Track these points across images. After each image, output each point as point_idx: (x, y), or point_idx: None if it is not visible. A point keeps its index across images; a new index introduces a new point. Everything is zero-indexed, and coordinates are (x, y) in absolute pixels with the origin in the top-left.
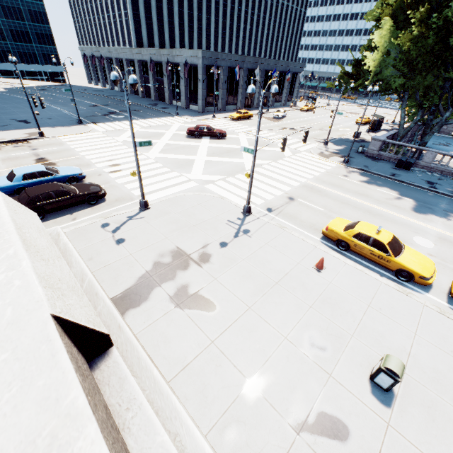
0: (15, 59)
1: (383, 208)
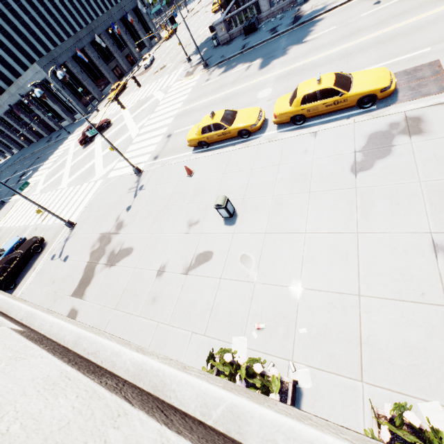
0: None
1: (236, 87)
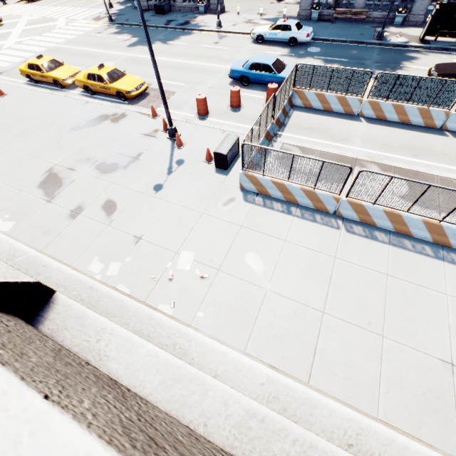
0: None
1: (103, 50)
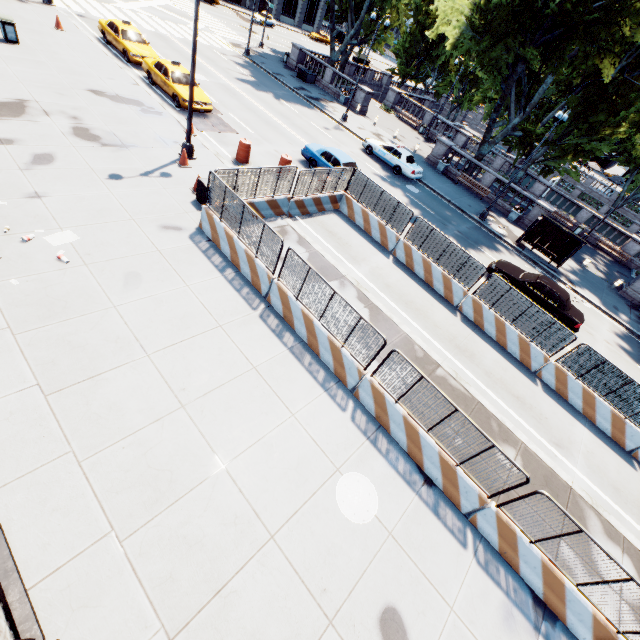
0: None
1: (210, 66)
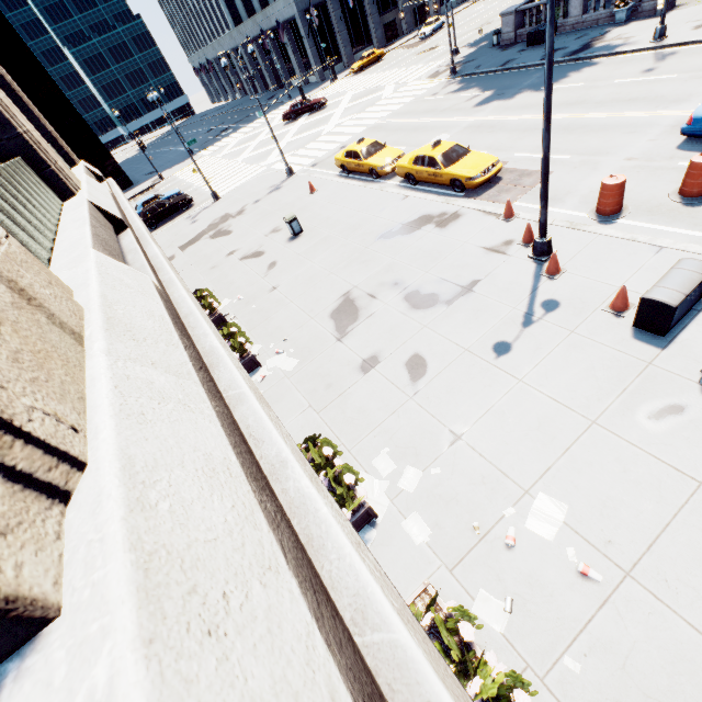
0: (117, 113)
1: (437, 118)
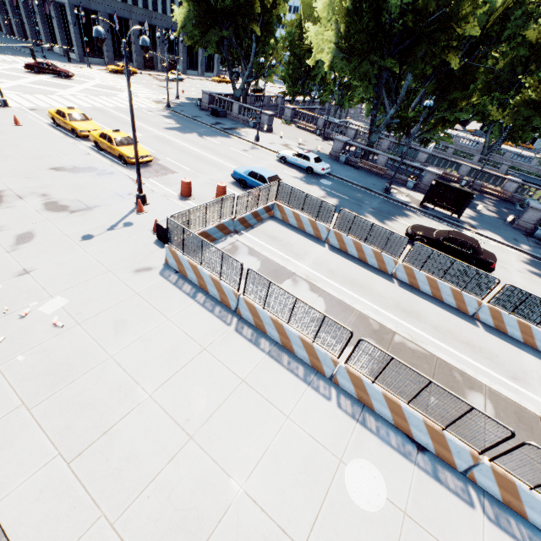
0: None
1: (142, 124)
